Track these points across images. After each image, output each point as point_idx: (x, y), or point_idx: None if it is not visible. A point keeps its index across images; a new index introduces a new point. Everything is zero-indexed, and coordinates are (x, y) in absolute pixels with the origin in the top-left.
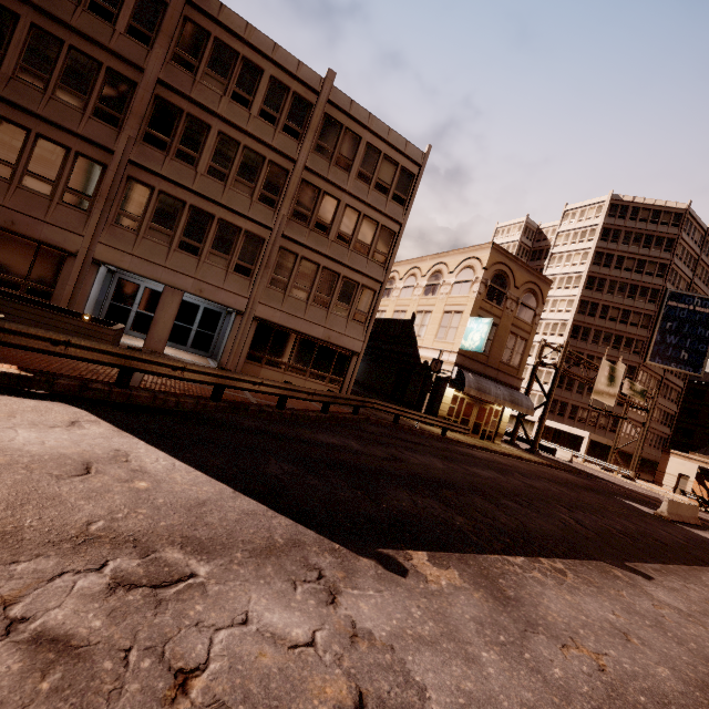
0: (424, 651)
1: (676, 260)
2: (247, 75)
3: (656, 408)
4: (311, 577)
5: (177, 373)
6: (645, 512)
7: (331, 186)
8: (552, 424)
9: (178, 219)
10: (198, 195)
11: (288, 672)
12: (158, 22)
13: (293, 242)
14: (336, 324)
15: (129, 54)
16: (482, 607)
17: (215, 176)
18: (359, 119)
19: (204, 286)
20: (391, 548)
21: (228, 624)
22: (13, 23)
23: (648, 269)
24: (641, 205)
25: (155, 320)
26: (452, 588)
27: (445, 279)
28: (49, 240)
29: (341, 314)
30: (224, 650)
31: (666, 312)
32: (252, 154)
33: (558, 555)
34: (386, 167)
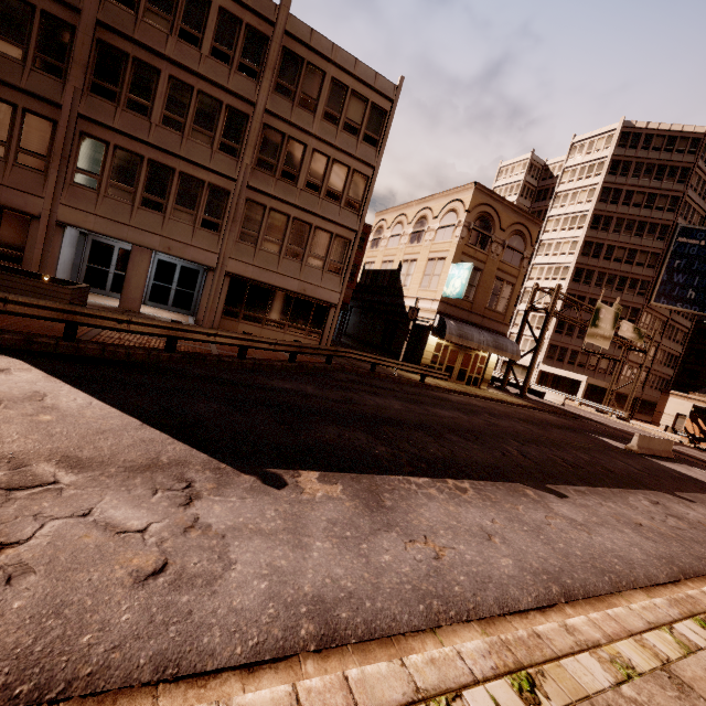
0: (256, 540)
1: (690, 192)
2: (193, 9)
3: (659, 350)
4: (178, 487)
5: (123, 326)
6: (615, 447)
7: (296, 130)
8: (550, 370)
9: (138, 175)
10: (156, 148)
11: (104, 548)
12: None
13: (259, 193)
14: (311, 276)
15: None
16: (346, 512)
17: (171, 126)
18: (321, 51)
19: (172, 243)
20: (283, 469)
21: (68, 516)
22: None
23: (659, 204)
24: (656, 131)
25: (127, 280)
26: (325, 498)
27: (430, 225)
28: (10, 204)
29: (316, 265)
30: (51, 532)
31: (675, 250)
32: (207, 99)
33: (472, 478)
34: (354, 105)
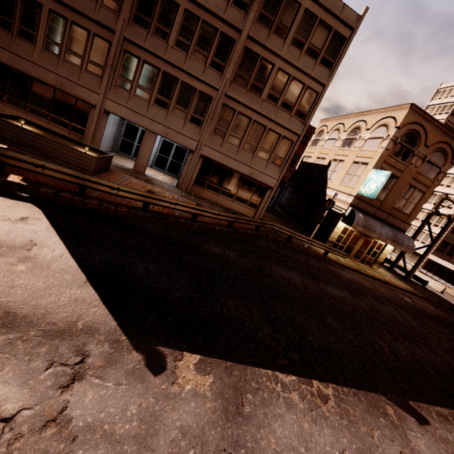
0: (100, 449)
1: None
2: None
3: None
4: (72, 361)
5: (114, 192)
6: None
7: (268, 52)
8: (438, 260)
9: (155, 82)
10: (168, 63)
11: None
12: None
13: (233, 100)
14: (258, 164)
15: None
16: (202, 418)
17: (180, 47)
18: None
19: (169, 131)
20: (171, 348)
21: None
22: None
23: None
24: None
25: (140, 152)
26: (191, 394)
27: (361, 135)
28: (81, 97)
29: (263, 157)
30: None
31: None
32: (208, 27)
33: (337, 381)
34: (319, 33)
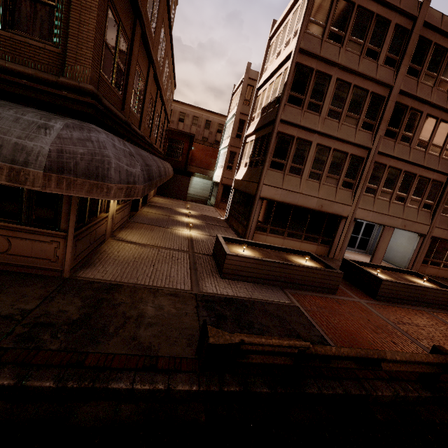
0: None
1: None
2: None
3: None
4: None
5: None
6: None
7: None
8: None
9: (396, 182)
10: (409, 163)
11: None
12: (402, 47)
13: None
14: None
15: (385, 79)
16: None
17: (420, 147)
18: None
19: (406, 222)
20: None
21: None
22: (328, 82)
23: None
24: None
25: (378, 248)
26: None
27: None
28: (335, 212)
29: None
30: None
31: None
32: (444, 124)
33: None
34: None
